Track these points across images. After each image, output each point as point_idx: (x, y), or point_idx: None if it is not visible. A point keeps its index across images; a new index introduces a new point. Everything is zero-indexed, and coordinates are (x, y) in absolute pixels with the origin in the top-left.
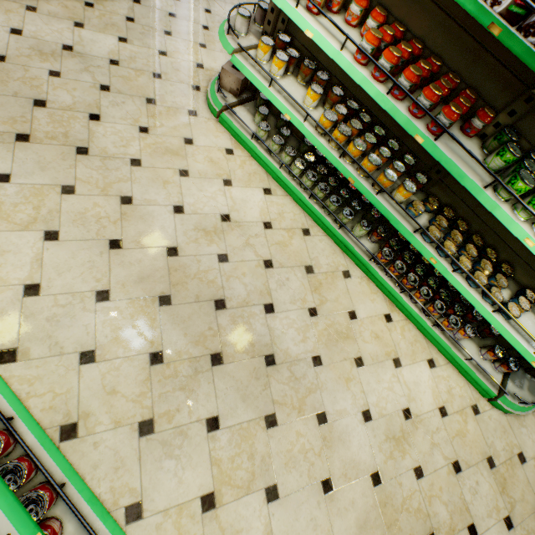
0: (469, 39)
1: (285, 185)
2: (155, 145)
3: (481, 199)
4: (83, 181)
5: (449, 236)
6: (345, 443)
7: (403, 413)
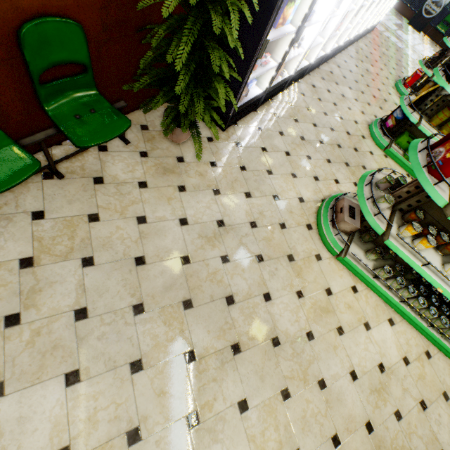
0: None
1: (402, 313)
2: (313, 308)
3: None
4: (289, 378)
5: None
6: None
7: None
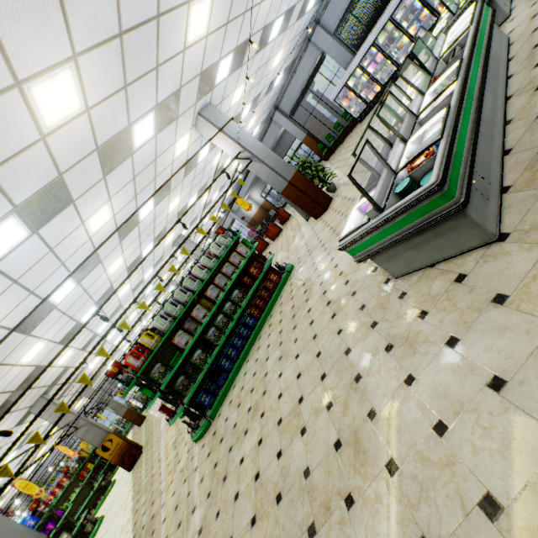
0: None
1: None
2: None
3: None
4: None
5: None
6: None
7: None
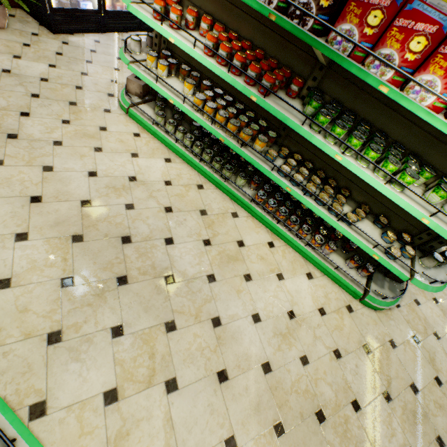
0: (277, 36)
1: (181, 155)
2: (75, 132)
3: (301, 133)
4: (11, 157)
5: (298, 171)
6: (238, 340)
7: (288, 314)
